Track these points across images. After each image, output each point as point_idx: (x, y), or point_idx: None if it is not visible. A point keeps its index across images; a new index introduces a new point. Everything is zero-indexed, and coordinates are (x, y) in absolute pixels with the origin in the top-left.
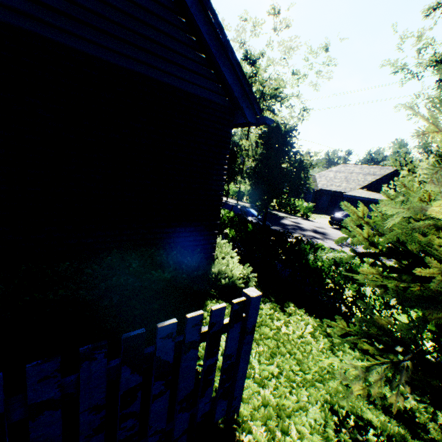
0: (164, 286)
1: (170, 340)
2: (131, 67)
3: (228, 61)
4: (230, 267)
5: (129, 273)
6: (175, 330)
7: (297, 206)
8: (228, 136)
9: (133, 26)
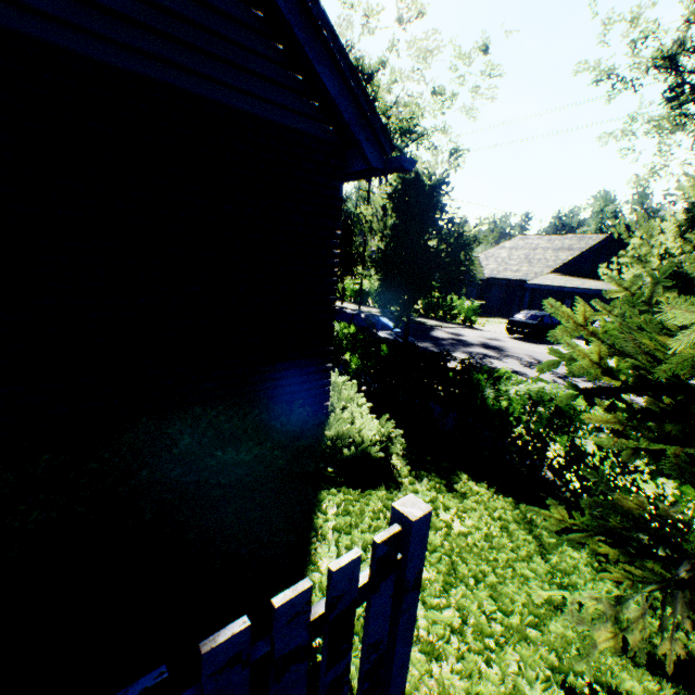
0: (242, 475)
1: (237, 670)
2: (142, 70)
3: (327, 54)
4: (357, 425)
5: (173, 460)
6: (246, 644)
7: (454, 307)
8: (338, 196)
9: None
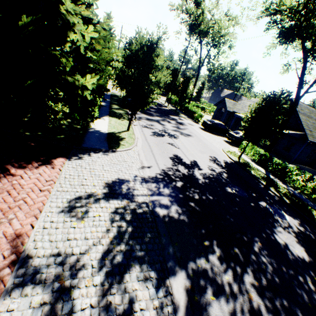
0: None
1: None
2: None
3: None
4: None
5: None
6: None
7: (195, 113)
8: None
9: None
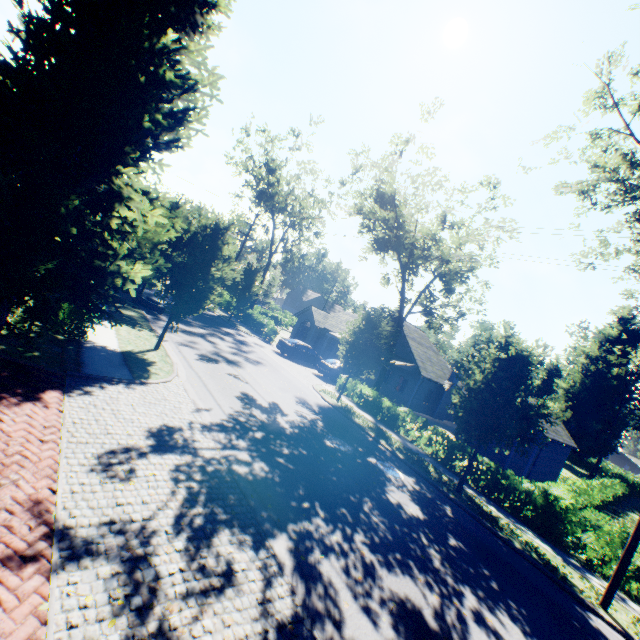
0: None
1: None
2: None
3: None
4: None
5: None
6: None
7: (266, 326)
8: None
9: None
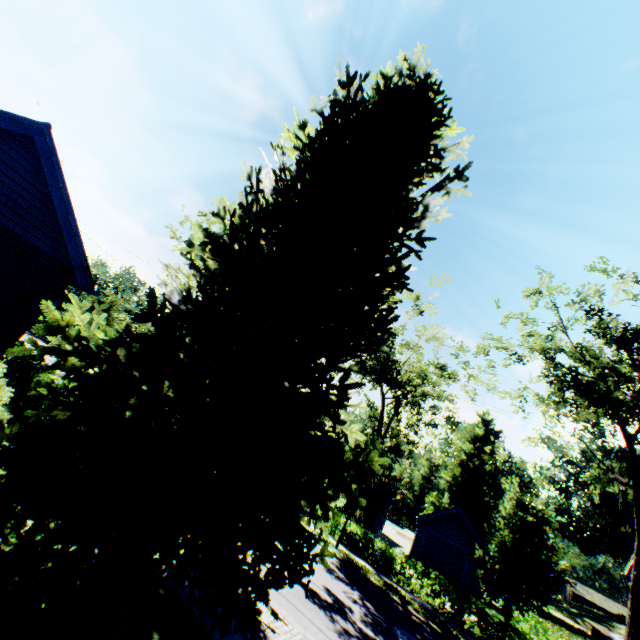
0: None
1: None
2: None
3: (76, 243)
4: None
5: None
6: None
7: None
8: (62, 290)
9: (7, 192)
